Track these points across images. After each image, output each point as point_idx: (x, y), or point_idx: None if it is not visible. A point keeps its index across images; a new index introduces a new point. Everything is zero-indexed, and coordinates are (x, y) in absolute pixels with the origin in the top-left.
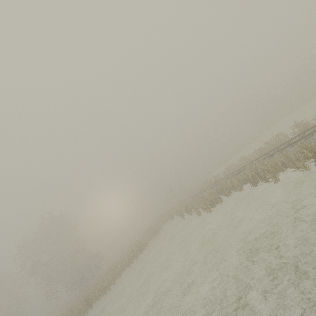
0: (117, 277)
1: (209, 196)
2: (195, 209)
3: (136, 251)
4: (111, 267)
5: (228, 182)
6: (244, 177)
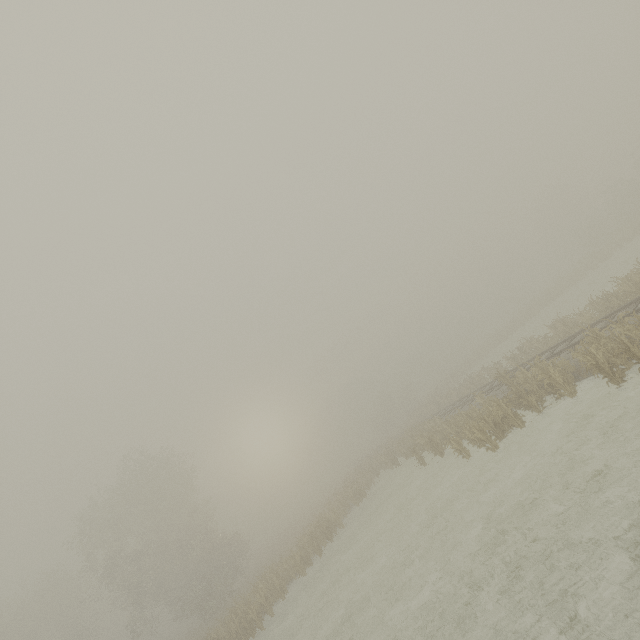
0: (278, 598)
1: (487, 412)
2: (454, 443)
3: (317, 537)
4: (265, 574)
5: (538, 377)
6: (576, 364)
